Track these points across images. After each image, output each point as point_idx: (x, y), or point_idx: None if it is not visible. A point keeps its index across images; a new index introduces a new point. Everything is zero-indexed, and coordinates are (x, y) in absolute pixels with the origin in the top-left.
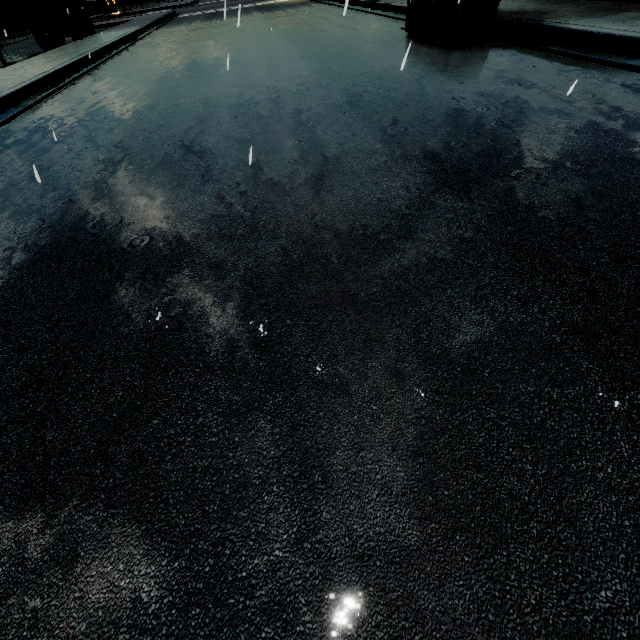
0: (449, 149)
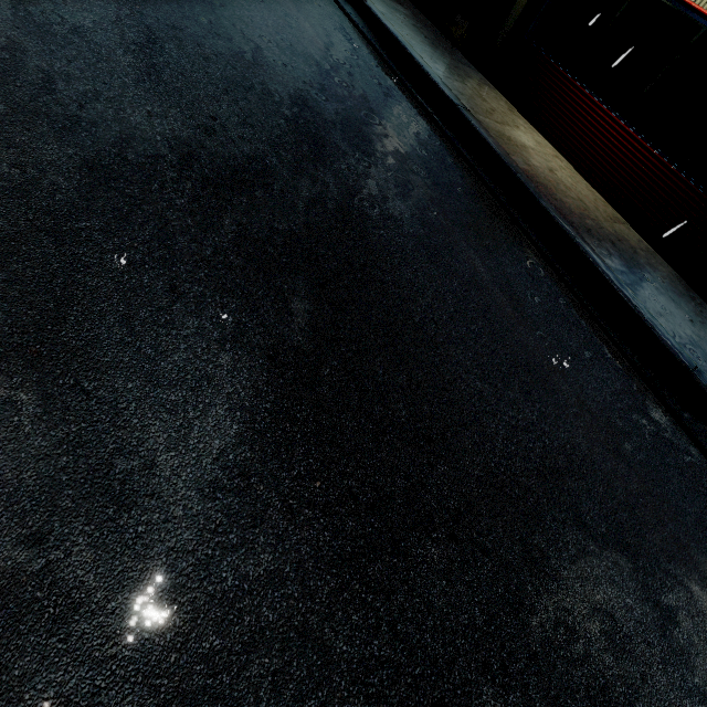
0: (176, 7)
